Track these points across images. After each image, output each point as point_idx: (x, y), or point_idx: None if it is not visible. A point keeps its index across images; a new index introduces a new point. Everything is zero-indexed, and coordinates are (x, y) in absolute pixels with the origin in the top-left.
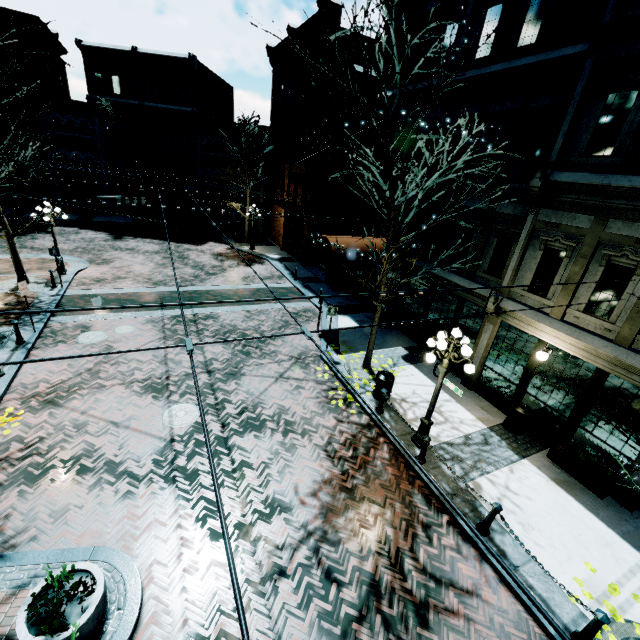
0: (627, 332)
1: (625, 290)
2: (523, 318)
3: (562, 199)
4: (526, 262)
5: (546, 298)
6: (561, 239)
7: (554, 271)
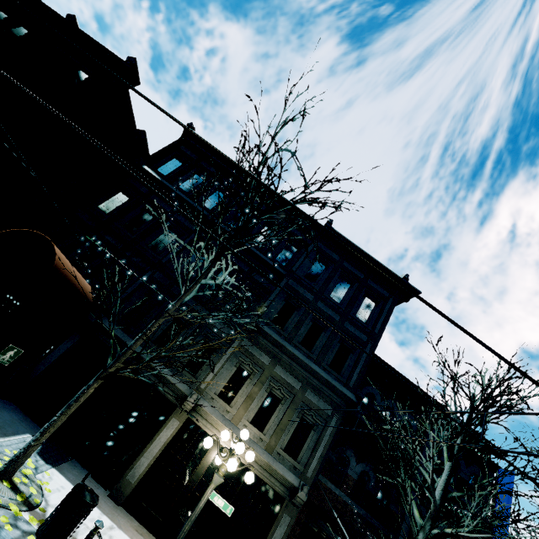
0: (273, 443)
1: (275, 412)
2: (214, 420)
3: (260, 340)
4: (223, 371)
5: (230, 405)
6: (251, 365)
7: (240, 386)
